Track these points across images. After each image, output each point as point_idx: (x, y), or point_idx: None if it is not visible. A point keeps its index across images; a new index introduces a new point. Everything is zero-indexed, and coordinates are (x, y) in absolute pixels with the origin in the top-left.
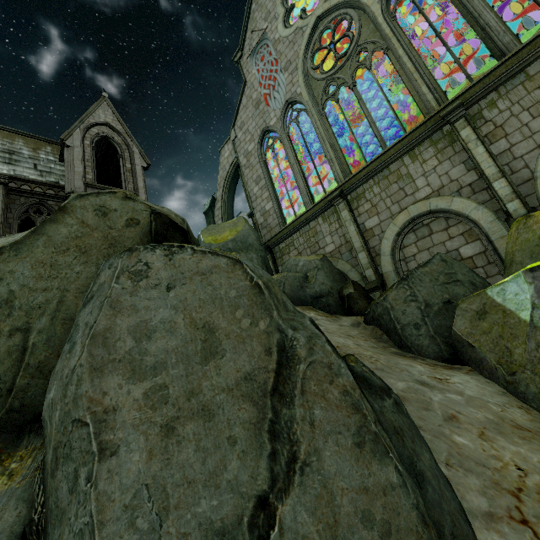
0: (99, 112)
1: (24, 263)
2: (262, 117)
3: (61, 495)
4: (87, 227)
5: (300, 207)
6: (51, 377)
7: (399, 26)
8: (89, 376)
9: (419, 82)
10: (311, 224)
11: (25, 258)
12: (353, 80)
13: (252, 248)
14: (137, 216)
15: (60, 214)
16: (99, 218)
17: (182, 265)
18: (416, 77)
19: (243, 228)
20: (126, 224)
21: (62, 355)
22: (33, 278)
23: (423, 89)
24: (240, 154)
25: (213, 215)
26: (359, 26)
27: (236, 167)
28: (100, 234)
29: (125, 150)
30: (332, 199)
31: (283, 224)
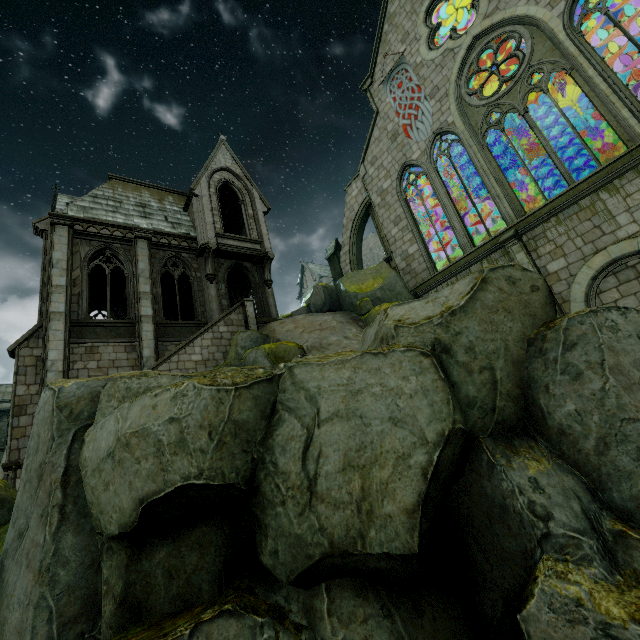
0: (220, 157)
1: (472, 321)
2: (401, 151)
3: (621, 464)
4: (504, 293)
5: (435, 248)
6: (545, 398)
7: (587, 43)
8: (625, 393)
9: (618, 105)
10: (473, 269)
11: (472, 317)
12: (525, 105)
13: (401, 297)
14: (535, 283)
15: (483, 284)
16: (511, 286)
17: (637, 321)
18: (613, 100)
19: (389, 275)
20: (530, 289)
21: (558, 383)
22: (481, 331)
23: (623, 114)
24: (371, 193)
25: (339, 261)
26: (531, 45)
27: (367, 207)
28: (515, 298)
29: (245, 195)
30: (505, 241)
31: (432, 269)
